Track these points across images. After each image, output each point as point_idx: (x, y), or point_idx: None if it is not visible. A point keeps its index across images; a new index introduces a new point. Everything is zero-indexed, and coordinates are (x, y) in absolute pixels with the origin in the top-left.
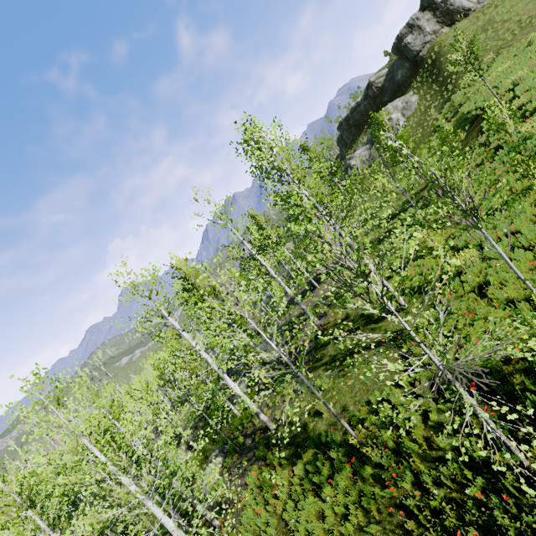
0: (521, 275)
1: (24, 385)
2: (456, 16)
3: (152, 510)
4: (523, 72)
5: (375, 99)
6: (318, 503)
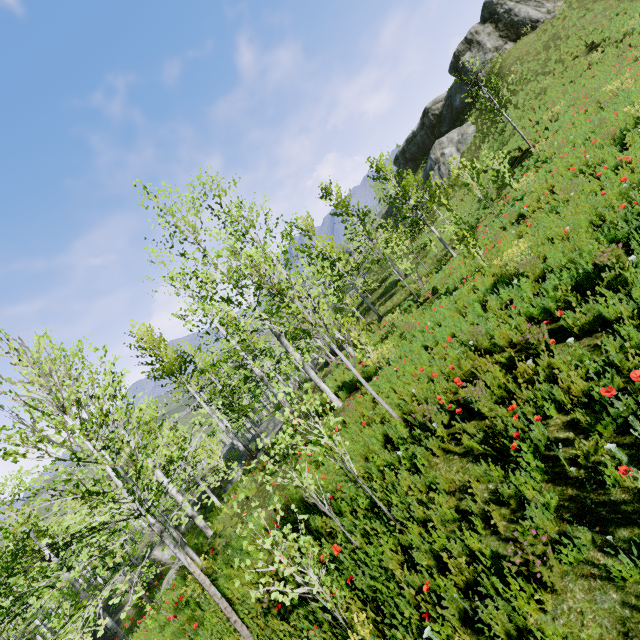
0: (372, 392)
1: None
2: (521, 29)
3: None
4: (561, 106)
5: (433, 128)
6: None
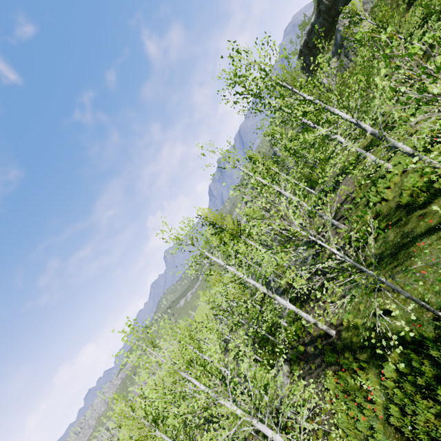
0: None
1: (124, 336)
2: None
3: (258, 427)
4: None
5: (329, 11)
6: (436, 408)
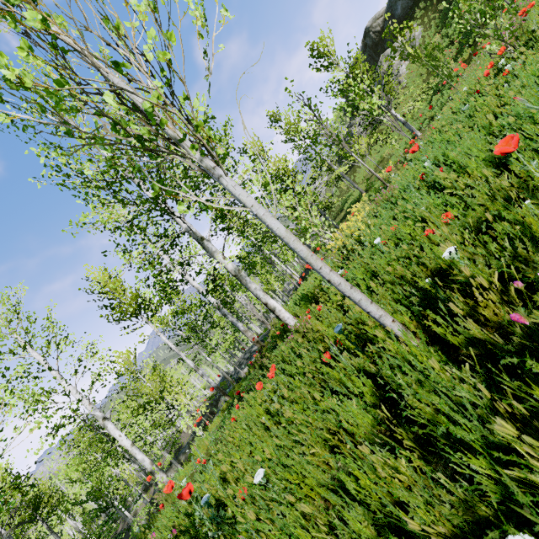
0: (332, 277)
1: None
2: None
3: None
4: None
5: (376, 47)
6: None
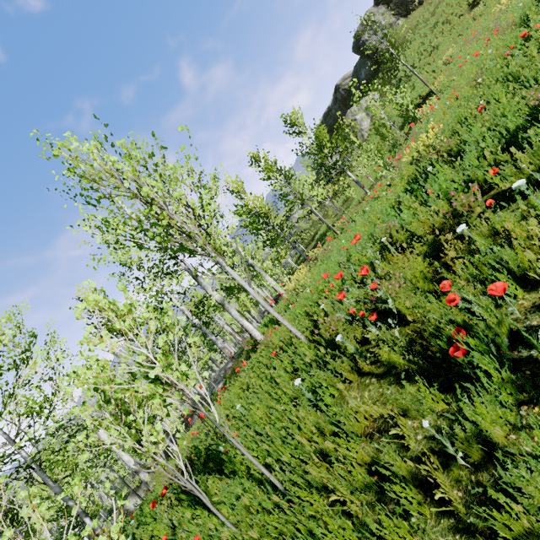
0: (274, 314)
1: None
2: (410, 5)
3: None
4: (454, 50)
5: (345, 101)
6: None
